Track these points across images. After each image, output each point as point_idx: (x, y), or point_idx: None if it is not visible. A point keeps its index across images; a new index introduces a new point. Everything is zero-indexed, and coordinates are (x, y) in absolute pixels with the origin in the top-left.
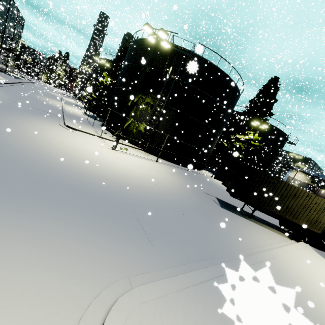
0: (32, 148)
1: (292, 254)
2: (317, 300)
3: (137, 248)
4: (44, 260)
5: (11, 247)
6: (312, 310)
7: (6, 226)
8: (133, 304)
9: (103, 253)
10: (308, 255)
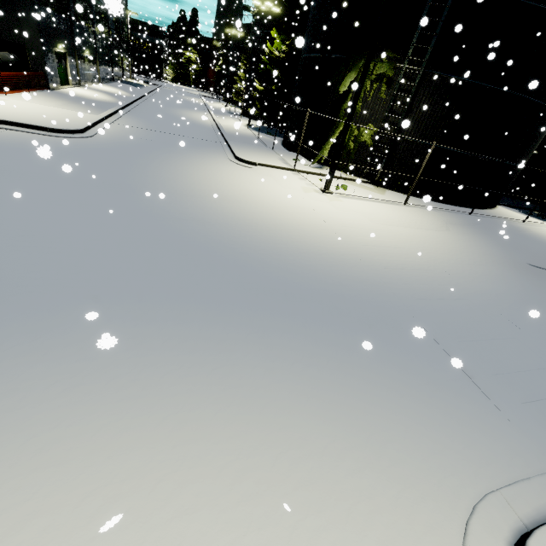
0: (220, 216)
1: None
2: None
3: (475, 417)
4: (346, 445)
5: (291, 418)
6: None
7: (266, 377)
8: None
9: (424, 429)
10: None
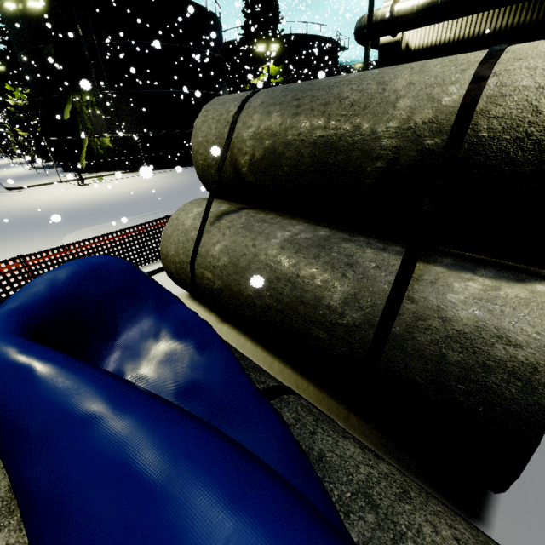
0: None
1: None
2: None
3: (100, 223)
4: (29, 241)
5: (6, 243)
6: None
7: None
8: (84, 230)
9: (70, 231)
10: None
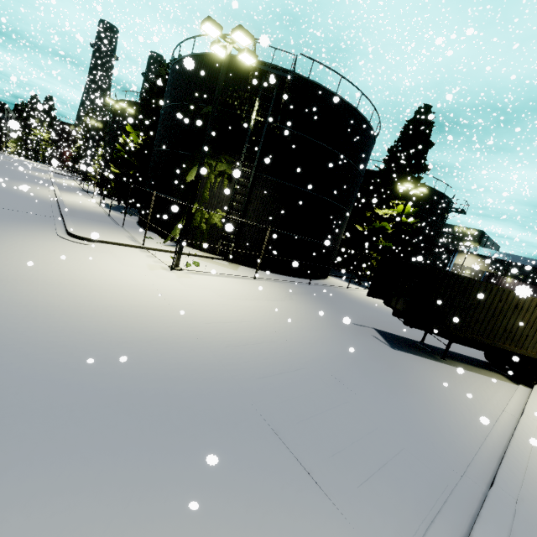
0: (4, 305)
1: None
2: None
3: (313, 534)
4: None
5: None
6: None
7: None
8: None
9: None
10: None
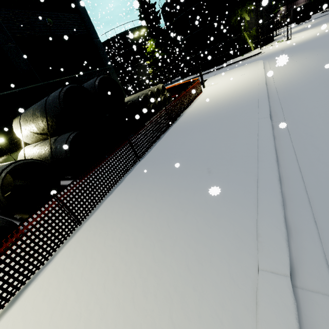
0: None
1: None
2: None
3: None
4: None
5: None
6: None
7: None
8: None
9: None
10: None
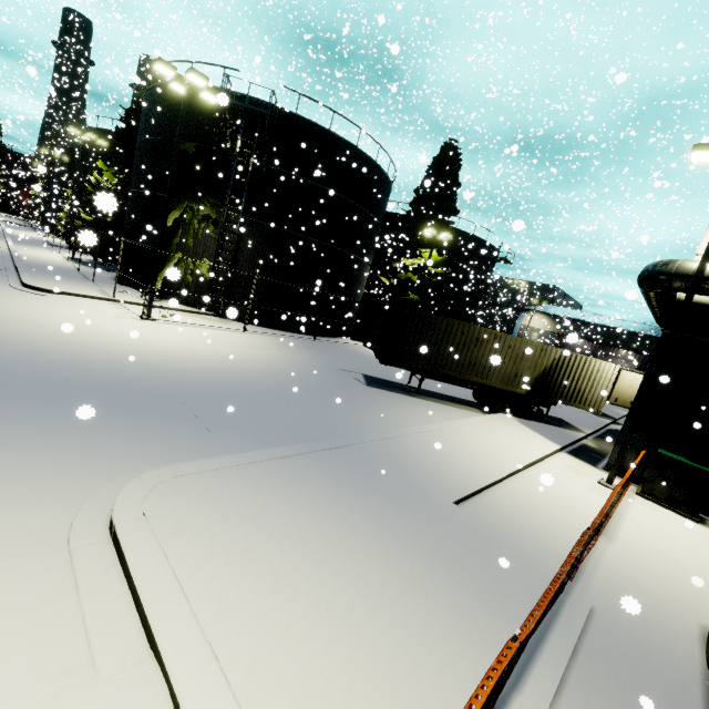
0: None
1: (469, 426)
2: (474, 464)
3: (186, 439)
4: (24, 458)
5: None
6: (458, 471)
7: None
8: (166, 476)
9: (124, 446)
10: (500, 426)
